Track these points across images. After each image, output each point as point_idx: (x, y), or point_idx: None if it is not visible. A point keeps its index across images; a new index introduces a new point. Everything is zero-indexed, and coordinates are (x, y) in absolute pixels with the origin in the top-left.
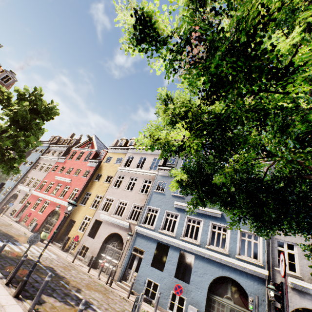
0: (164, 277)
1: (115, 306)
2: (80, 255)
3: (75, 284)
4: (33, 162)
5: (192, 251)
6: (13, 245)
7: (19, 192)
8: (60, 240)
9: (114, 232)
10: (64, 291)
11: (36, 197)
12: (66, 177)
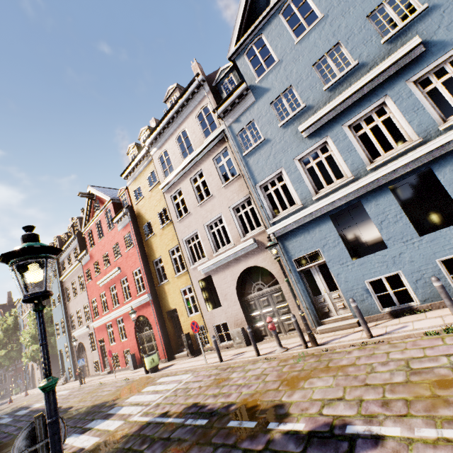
0: (399, 254)
1: (382, 376)
2: (223, 342)
3: (262, 402)
4: (60, 294)
5: (417, 164)
6: (105, 423)
7: (76, 341)
8: (179, 347)
9: (242, 272)
10: (255, 450)
11: (102, 328)
12: (110, 271)
